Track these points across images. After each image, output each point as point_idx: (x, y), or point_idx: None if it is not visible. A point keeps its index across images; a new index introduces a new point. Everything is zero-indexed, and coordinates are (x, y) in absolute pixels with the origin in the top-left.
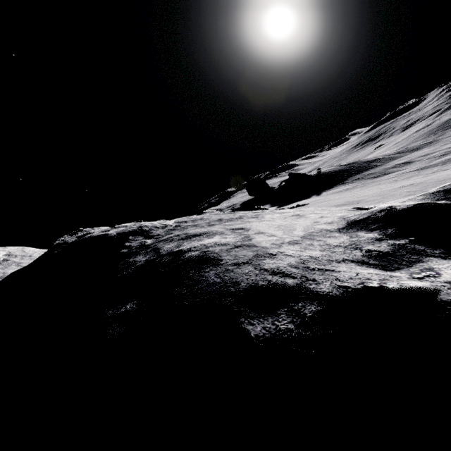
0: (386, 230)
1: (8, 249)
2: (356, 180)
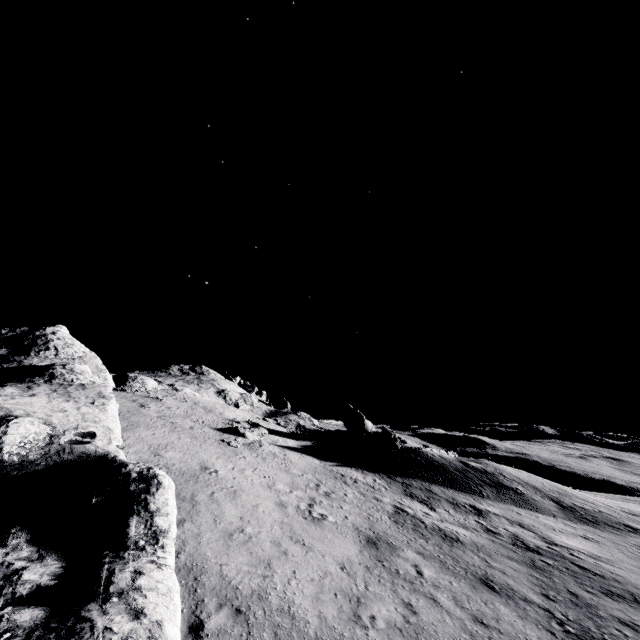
0: None
1: (89, 354)
2: (399, 484)
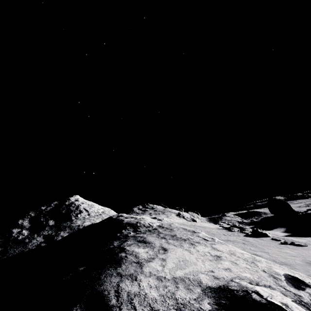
0: (217, 310)
1: (105, 209)
2: None
